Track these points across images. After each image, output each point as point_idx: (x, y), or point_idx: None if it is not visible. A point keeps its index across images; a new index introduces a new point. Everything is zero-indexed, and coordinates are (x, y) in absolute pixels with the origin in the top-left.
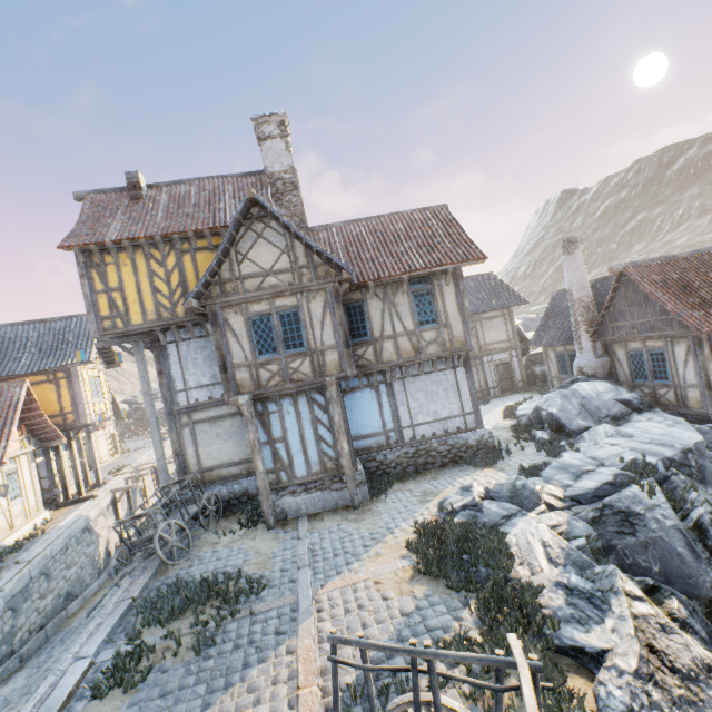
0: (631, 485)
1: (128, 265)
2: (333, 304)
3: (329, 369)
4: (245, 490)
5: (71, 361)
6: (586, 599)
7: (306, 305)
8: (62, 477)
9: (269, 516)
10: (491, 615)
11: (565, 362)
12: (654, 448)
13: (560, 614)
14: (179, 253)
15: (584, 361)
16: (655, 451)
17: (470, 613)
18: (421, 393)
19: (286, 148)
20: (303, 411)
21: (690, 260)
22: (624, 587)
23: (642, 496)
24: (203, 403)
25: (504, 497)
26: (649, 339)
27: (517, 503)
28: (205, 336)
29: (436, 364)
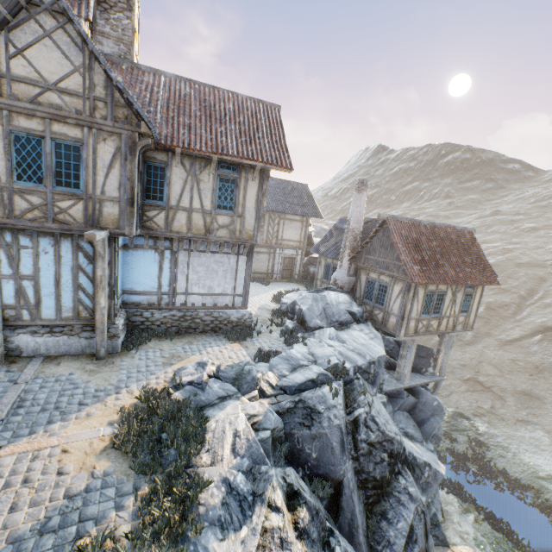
0: (326, 385)
1: None
2: (126, 154)
3: (105, 222)
4: None
5: None
6: (239, 501)
7: (93, 144)
8: None
9: None
10: (150, 509)
11: (329, 271)
12: (354, 356)
13: (211, 515)
14: None
15: (340, 275)
16: (353, 358)
17: (134, 501)
18: (202, 268)
19: None
20: (64, 255)
21: (427, 228)
22: (271, 497)
23: (328, 397)
24: None
25: (230, 379)
26: (383, 274)
27: (238, 385)
28: None
29: (223, 247)
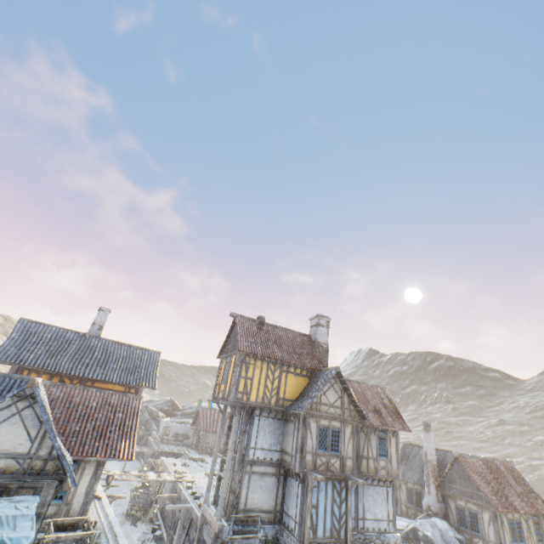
0: None
1: (259, 367)
2: (355, 433)
3: (347, 470)
4: (265, 534)
5: (145, 383)
6: None
7: (344, 429)
8: None
9: None
10: None
11: (412, 495)
12: None
13: None
14: (282, 370)
15: (431, 501)
16: None
17: None
18: (370, 497)
19: (327, 333)
20: (329, 490)
21: (483, 462)
22: None
23: None
24: (260, 460)
25: None
26: (469, 502)
27: None
28: (273, 418)
29: (381, 481)
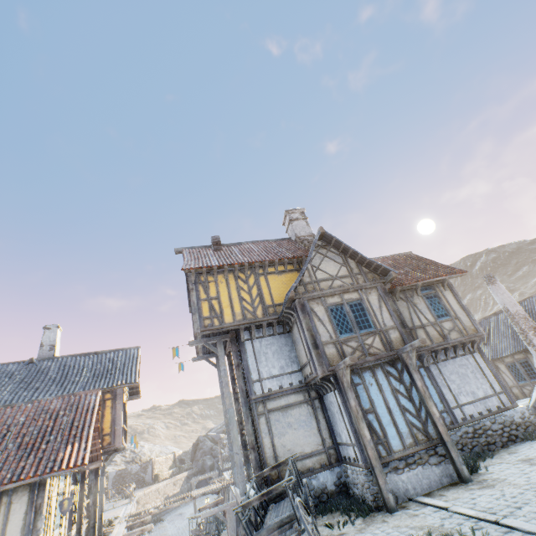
0: None
1: (223, 282)
2: (384, 296)
3: (395, 345)
4: (323, 485)
5: (120, 382)
6: None
7: (366, 297)
8: (80, 516)
9: (388, 494)
10: None
11: (518, 369)
12: None
13: None
14: (257, 275)
15: None
16: None
17: None
18: (454, 375)
19: (306, 224)
20: (382, 382)
21: None
22: None
23: None
24: (274, 391)
25: None
26: None
27: None
28: (272, 335)
29: (458, 349)
